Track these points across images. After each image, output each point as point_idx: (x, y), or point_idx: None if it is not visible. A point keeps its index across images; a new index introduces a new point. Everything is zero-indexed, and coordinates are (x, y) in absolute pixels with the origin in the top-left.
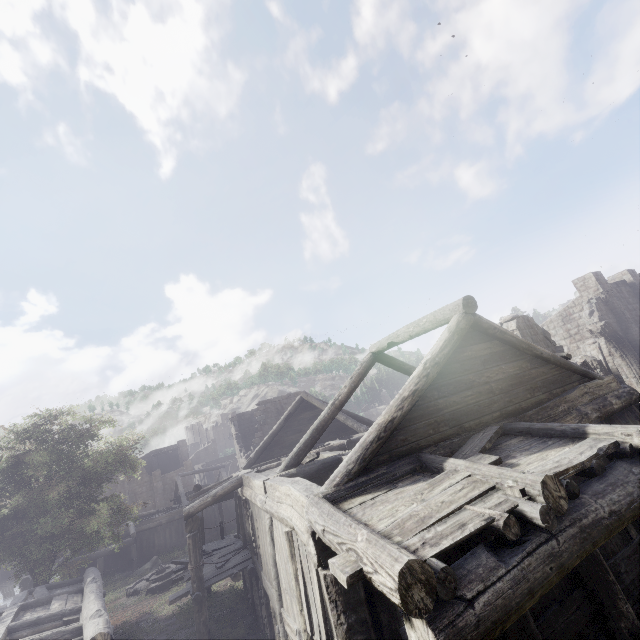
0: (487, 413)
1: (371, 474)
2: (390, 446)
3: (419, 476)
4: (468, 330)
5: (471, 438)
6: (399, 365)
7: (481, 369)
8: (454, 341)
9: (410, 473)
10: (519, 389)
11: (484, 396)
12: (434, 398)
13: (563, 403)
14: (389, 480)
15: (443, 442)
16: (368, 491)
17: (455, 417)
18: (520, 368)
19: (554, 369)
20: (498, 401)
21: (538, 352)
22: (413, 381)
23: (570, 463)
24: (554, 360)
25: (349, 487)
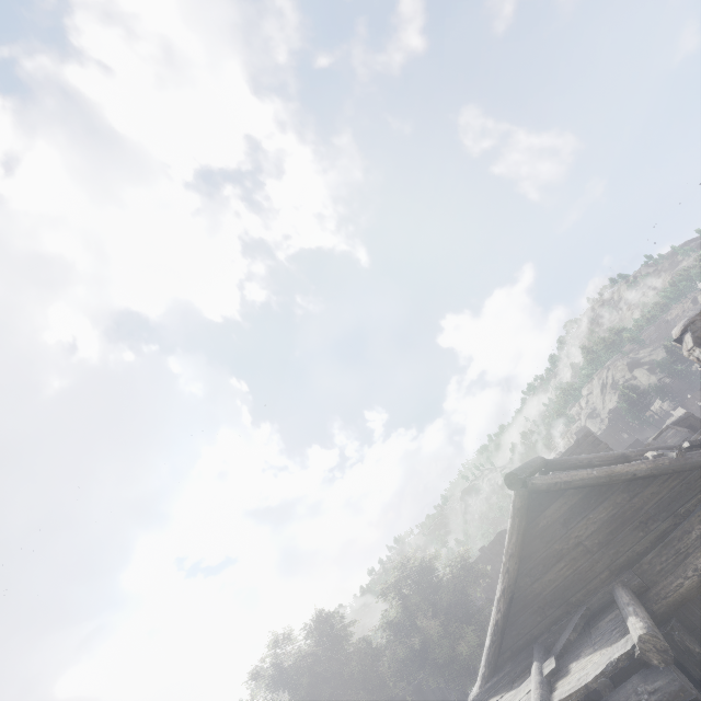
0: (592, 578)
1: (500, 673)
2: (508, 643)
3: (528, 674)
4: (532, 498)
5: (569, 622)
6: (575, 465)
7: (564, 532)
8: (516, 525)
9: (528, 668)
10: (623, 532)
11: (580, 560)
12: (528, 585)
13: (696, 525)
14: (512, 678)
15: (554, 626)
16: (498, 691)
17: (557, 596)
18: (614, 506)
19: (668, 480)
20: (600, 559)
21: (628, 476)
22: (500, 580)
23: (579, 685)
24: (659, 472)
25: (486, 689)
